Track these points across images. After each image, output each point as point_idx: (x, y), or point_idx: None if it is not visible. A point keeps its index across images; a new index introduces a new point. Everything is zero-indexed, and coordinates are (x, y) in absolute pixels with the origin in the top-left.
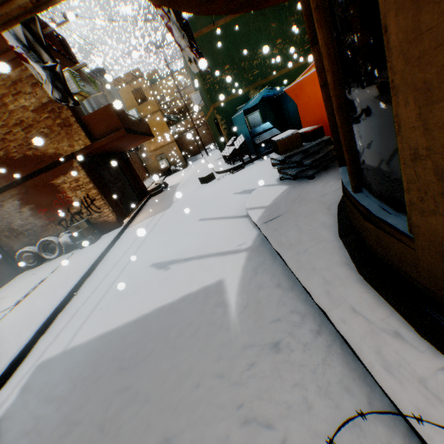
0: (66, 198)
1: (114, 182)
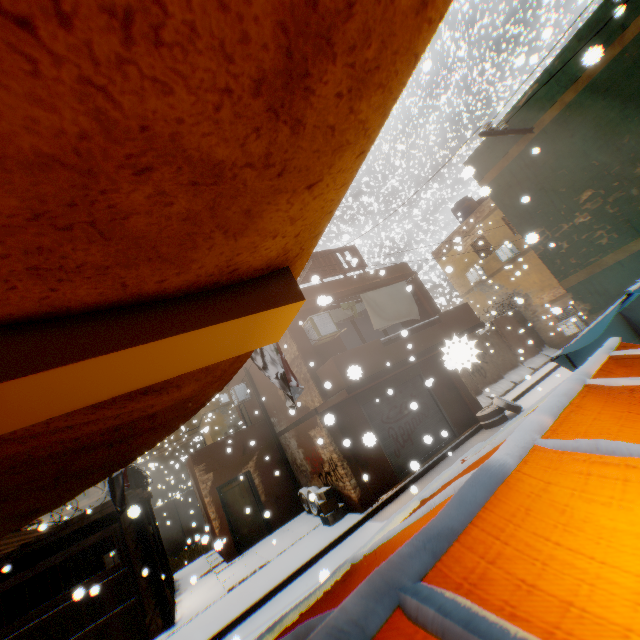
0: (319, 452)
1: (395, 417)
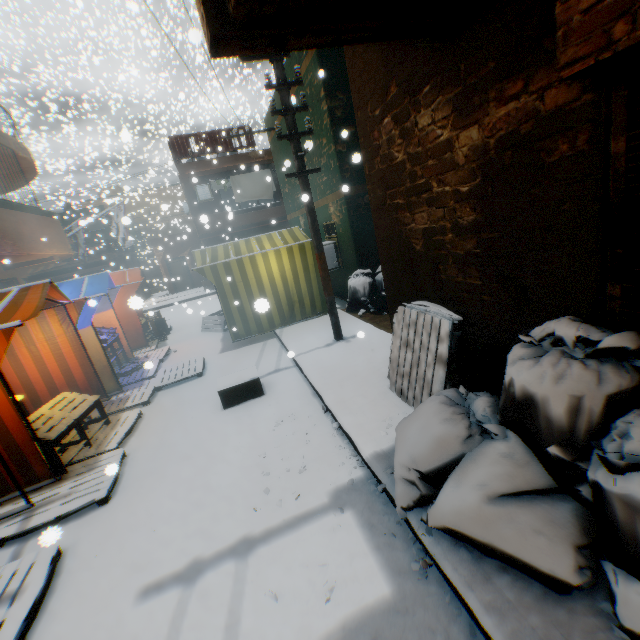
0: None
1: None
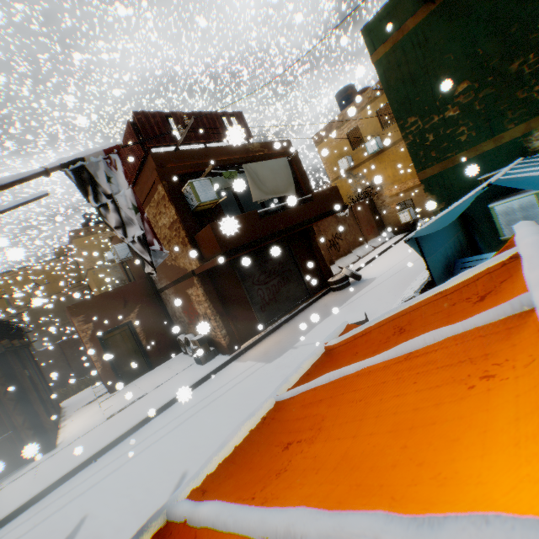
0: (195, 308)
1: (265, 280)
